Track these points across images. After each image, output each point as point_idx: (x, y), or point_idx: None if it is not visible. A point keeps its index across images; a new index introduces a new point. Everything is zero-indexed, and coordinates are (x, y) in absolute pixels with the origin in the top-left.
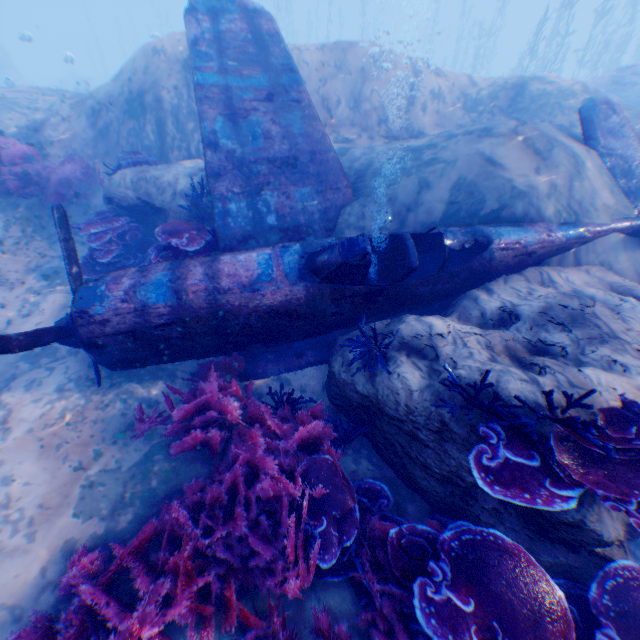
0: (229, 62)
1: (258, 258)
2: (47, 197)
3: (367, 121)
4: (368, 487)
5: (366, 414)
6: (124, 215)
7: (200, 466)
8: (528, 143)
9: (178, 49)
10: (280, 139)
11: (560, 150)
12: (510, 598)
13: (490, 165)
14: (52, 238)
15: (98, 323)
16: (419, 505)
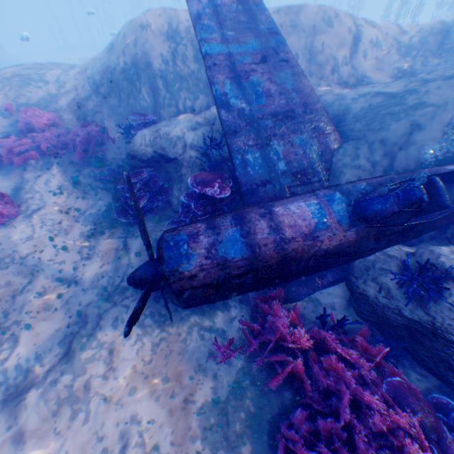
0: (227, 31)
1: (310, 209)
2: (75, 155)
3: (322, 71)
4: (434, 401)
5: (405, 331)
6: (146, 167)
7: (283, 390)
8: None
9: (159, 23)
10: (277, 95)
11: None
12: None
13: None
14: (84, 188)
15: (186, 278)
16: None
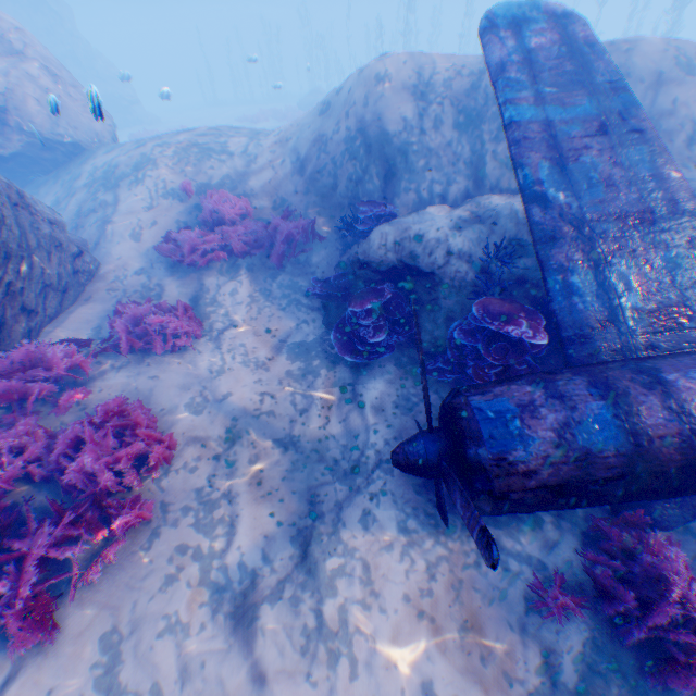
0: (543, 87)
1: None
2: (273, 257)
3: (670, 143)
4: None
5: None
6: (387, 283)
7: (676, 693)
8: None
9: (404, 73)
10: (623, 185)
11: None
12: None
13: None
14: (282, 305)
15: (519, 474)
16: None
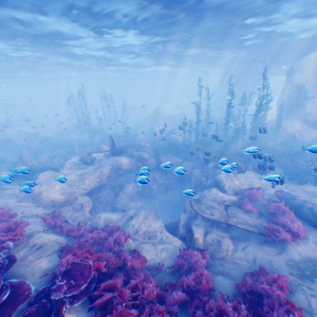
0: None
1: None
2: None
3: None
4: None
5: None
6: None
7: None
8: None
9: None
10: None
11: None
12: None
13: None
14: None
15: None
16: None
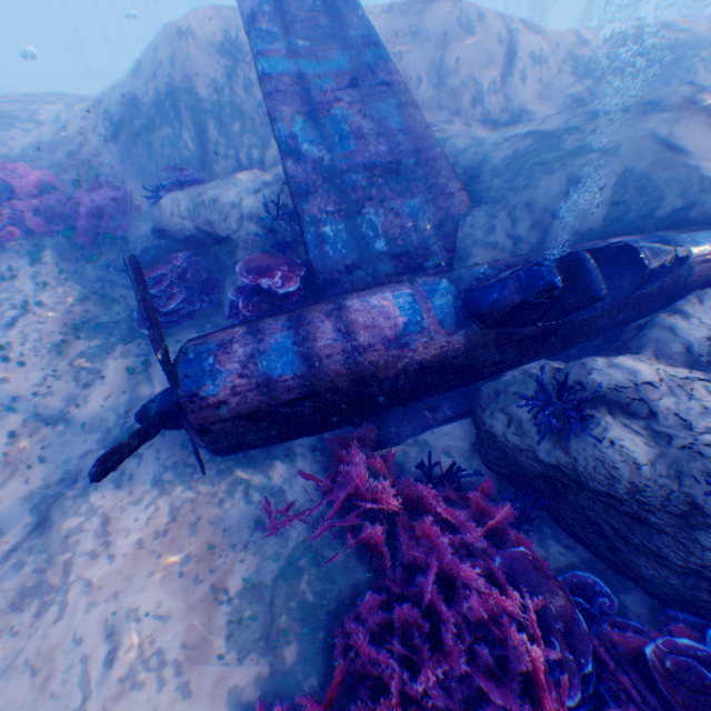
0: (298, 40)
1: (399, 303)
2: (78, 234)
3: (457, 102)
4: (576, 581)
5: (546, 484)
6: (182, 250)
7: (358, 570)
8: None
9: (209, 29)
10: (374, 137)
11: None
12: None
13: (666, 150)
14: (92, 284)
15: (212, 407)
16: (636, 595)
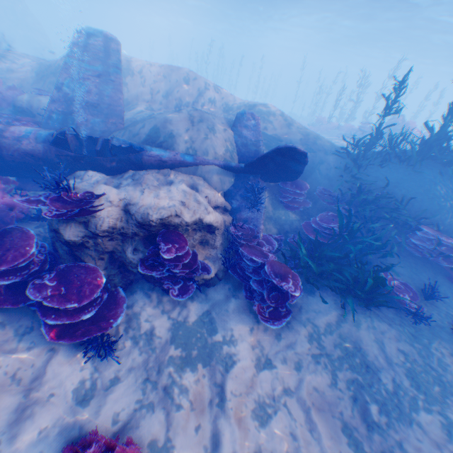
0: (86, 57)
1: (29, 129)
2: None
3: (169, 104)
4: None
5: None
6: (15, 114)
7: None
8: (191, 118)
9: None
10: (96, 94)
11: (205, 124)
12: (9, 242)
13: (169, 122)
14: None
15: None
16: (50, 247)
